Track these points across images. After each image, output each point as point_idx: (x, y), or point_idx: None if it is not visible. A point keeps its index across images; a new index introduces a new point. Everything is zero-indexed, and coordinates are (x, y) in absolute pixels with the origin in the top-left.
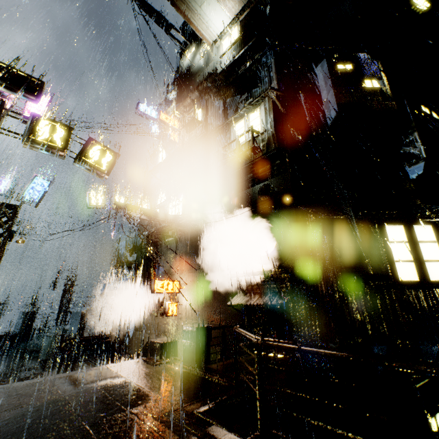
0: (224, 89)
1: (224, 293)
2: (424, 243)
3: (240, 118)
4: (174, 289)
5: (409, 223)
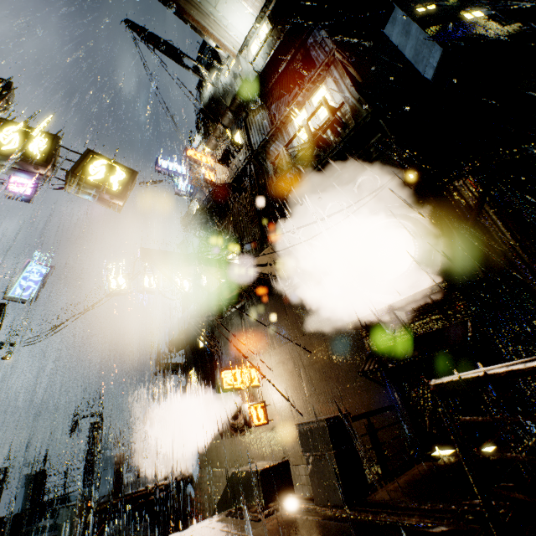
0: (264, 98)
1: (340, 364)
2: None
3: (298, 109)
4: (253, 380)
5: None
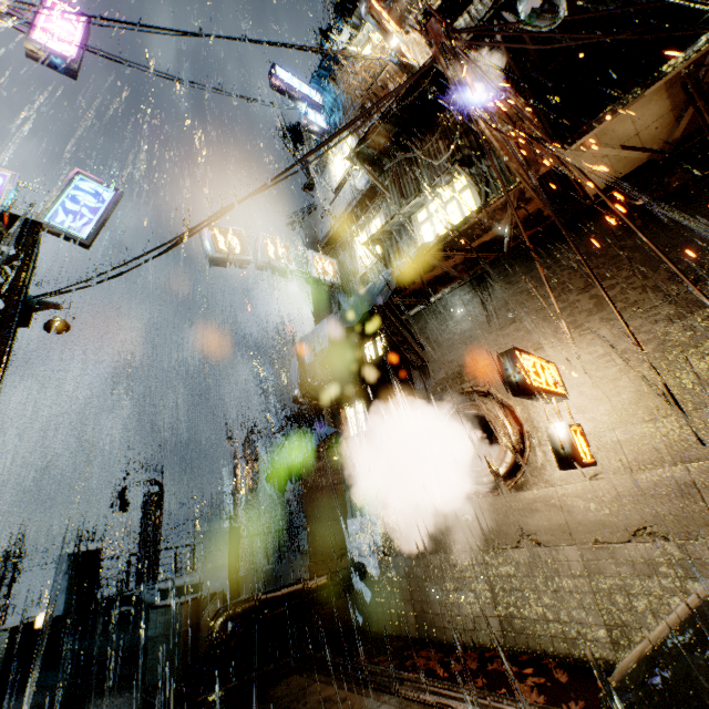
0: None
1: None
2: None
3: None
4: (556, 384)
5: None
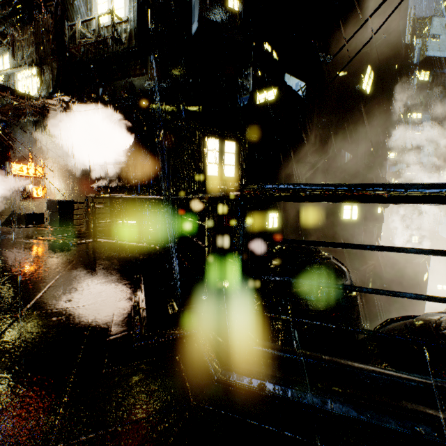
0: None
1: (90, 180)
2: (228, 154)
3: None
4: (37, 174)
5: (223, 139)
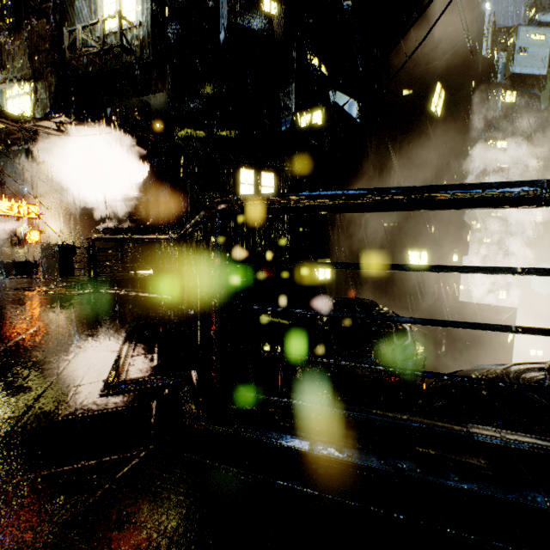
0: None
1: (97, 221)
2: (266, 188)
3: None
4: (31, 214)
5: (259, 170)
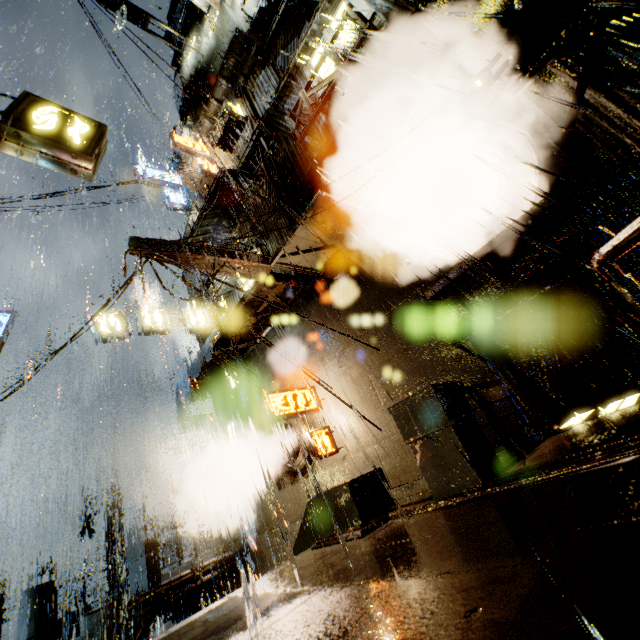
0: (265, 53)
1: (421, 351)
2: None
3: (315, 43)
4: (309, 403)
5: None
